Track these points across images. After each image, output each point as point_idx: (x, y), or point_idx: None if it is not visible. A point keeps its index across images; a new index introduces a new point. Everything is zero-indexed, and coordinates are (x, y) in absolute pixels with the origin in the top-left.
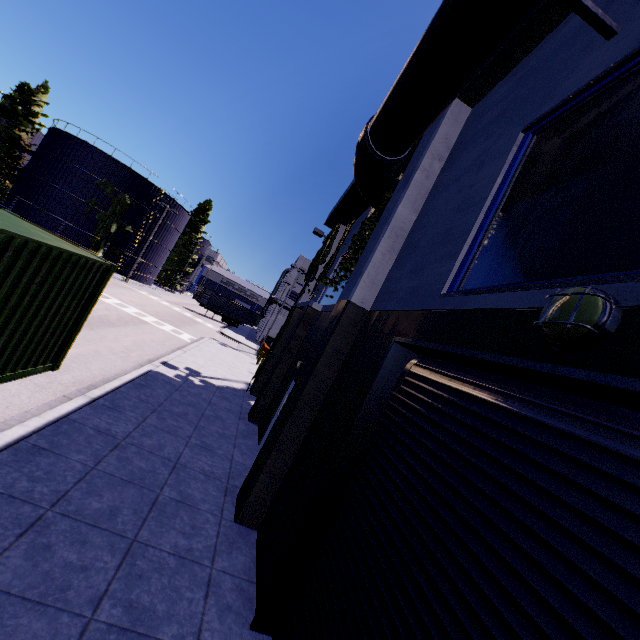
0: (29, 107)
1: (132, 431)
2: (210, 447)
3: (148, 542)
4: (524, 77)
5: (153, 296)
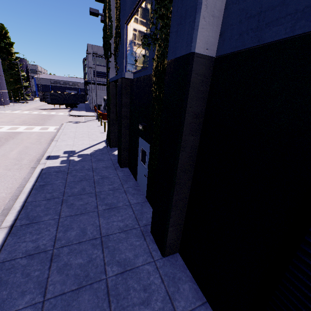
0: None
1: (56, 234)
2: (113, 205)
3: None
4: None
5: (15, 111)
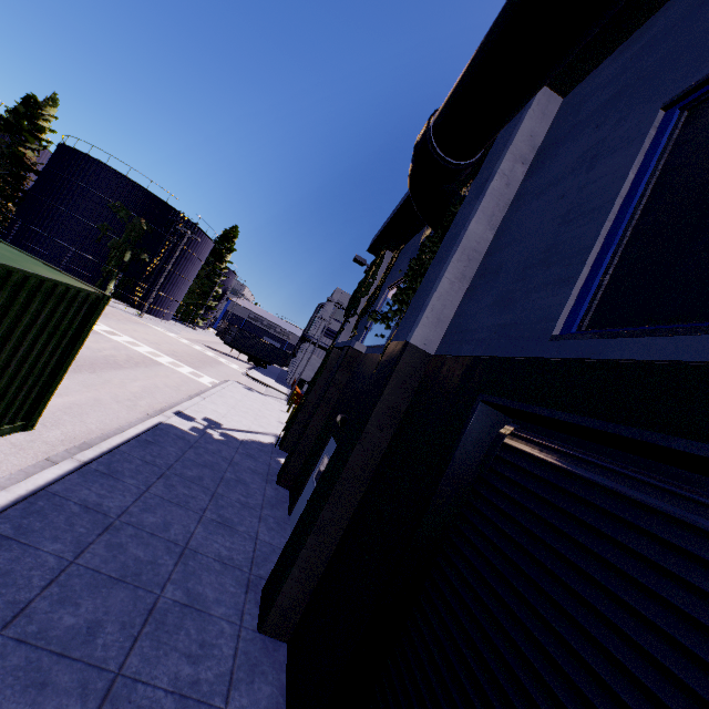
0: (35, 122)
1: (130, 505)
2: (229, 522)
3: (137, 675)
4: (649, 45)
5: (171, 333)
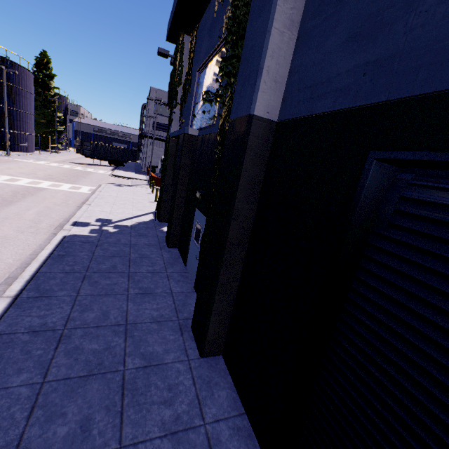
0: None
1: (70, 313)
2: (149, 290)
3: (135, 440)
4: None
5: (40, 161)
